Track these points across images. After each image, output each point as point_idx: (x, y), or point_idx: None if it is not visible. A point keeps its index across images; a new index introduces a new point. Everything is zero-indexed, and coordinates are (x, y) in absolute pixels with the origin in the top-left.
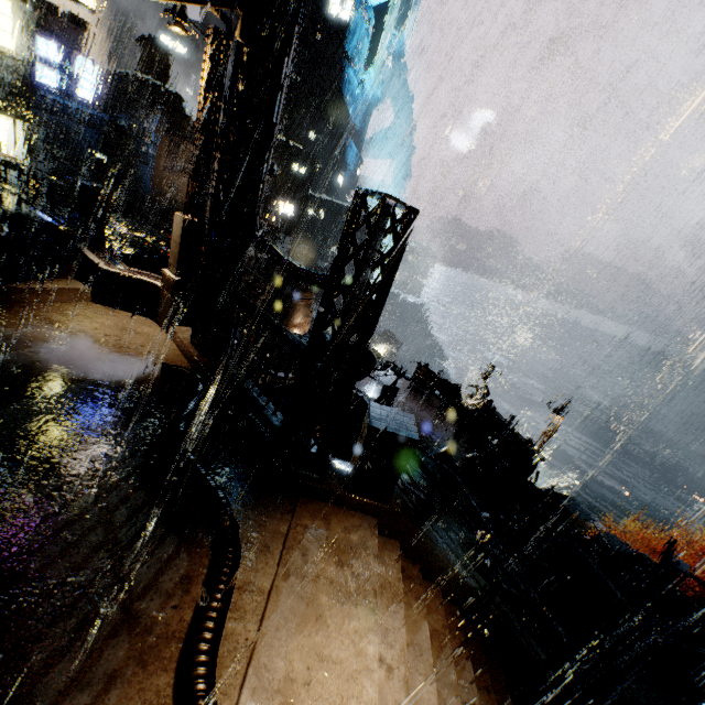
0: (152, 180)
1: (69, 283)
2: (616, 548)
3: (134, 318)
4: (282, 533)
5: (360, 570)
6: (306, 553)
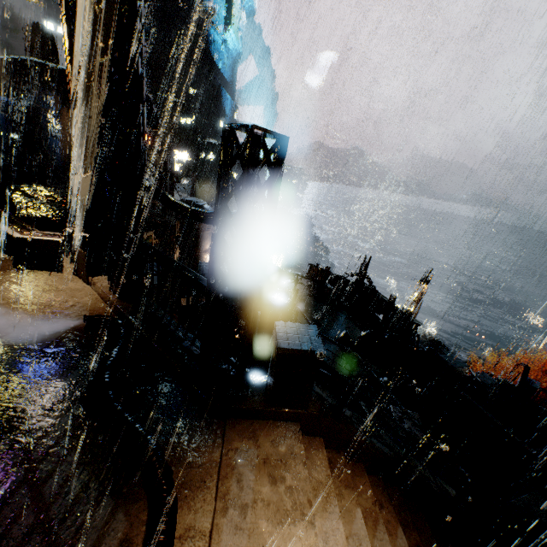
0: (61, 149)
1: None
2: (486, 382)
3: (56, 276)
4: (215, 463)
5: (293, 482)
6: (241, 479)
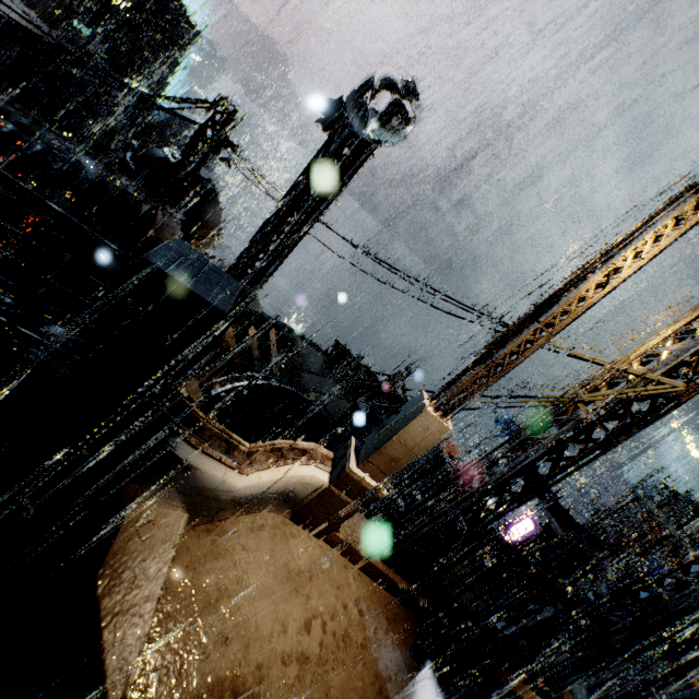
0: None
1: (150, 536)
2: None
3: (264, 531)
4: None
5: None
6: None
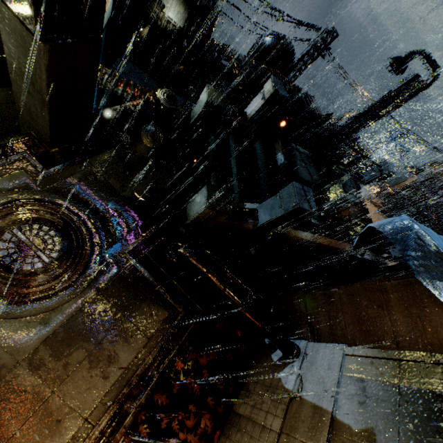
0: None
1: None
2: None
3: None
4: None
5: None
6: None
